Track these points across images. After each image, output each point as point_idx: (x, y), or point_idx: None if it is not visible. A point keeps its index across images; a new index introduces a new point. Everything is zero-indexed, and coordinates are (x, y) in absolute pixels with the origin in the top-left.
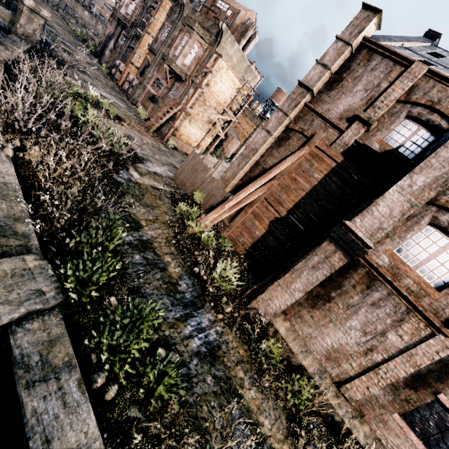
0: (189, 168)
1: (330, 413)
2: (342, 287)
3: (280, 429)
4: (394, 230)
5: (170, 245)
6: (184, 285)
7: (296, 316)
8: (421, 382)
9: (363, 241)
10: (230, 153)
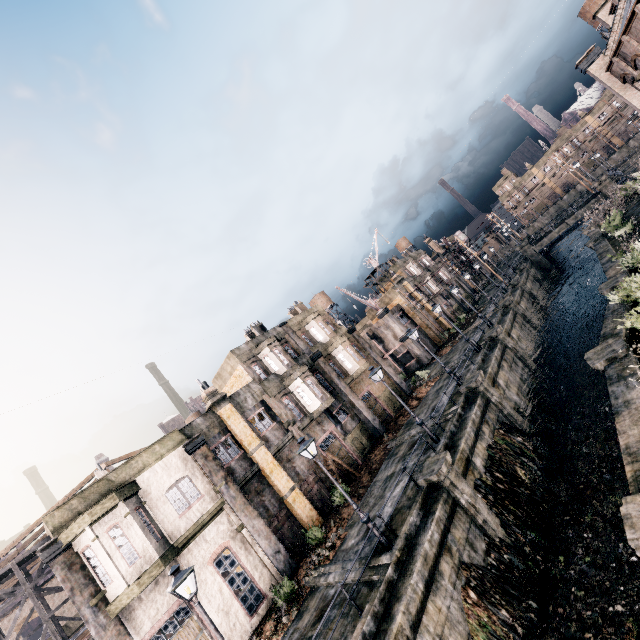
0: None
1: None
2: None
3: None
4: None
5: None
6: None
7: None
8: None
9: None
10: None
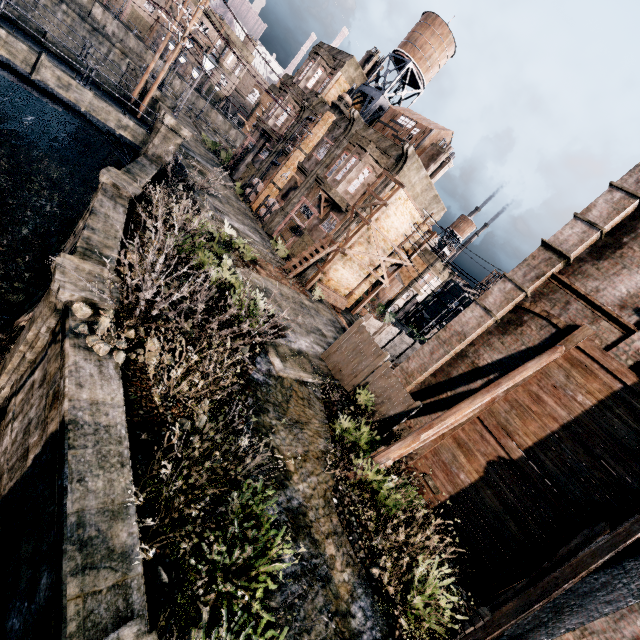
0: (350, 346)
1: None
2: None
3: None
4: None
5: (330, 510)
6: (361, 617)
7: None
8: None
9: None
10: (387, 298)
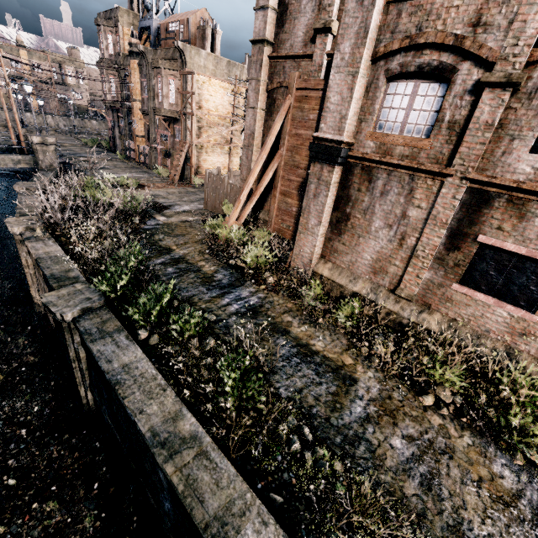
0: (210, 189)
1: (397, 320)
2: (351, 198)
3: (337, 346)
4: (363, 111)
5: (203, 254)
6: (221, 276)
7: (332, 252)
8: (458, 237)
9: (334, 141)
10: None
